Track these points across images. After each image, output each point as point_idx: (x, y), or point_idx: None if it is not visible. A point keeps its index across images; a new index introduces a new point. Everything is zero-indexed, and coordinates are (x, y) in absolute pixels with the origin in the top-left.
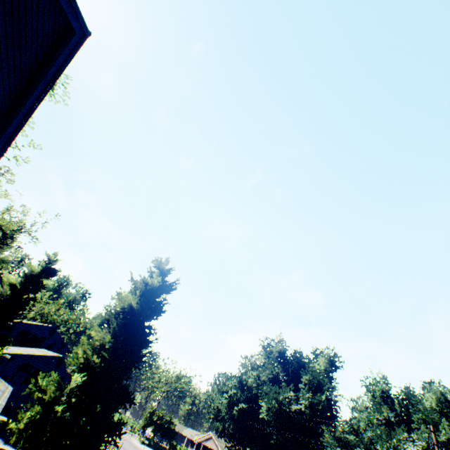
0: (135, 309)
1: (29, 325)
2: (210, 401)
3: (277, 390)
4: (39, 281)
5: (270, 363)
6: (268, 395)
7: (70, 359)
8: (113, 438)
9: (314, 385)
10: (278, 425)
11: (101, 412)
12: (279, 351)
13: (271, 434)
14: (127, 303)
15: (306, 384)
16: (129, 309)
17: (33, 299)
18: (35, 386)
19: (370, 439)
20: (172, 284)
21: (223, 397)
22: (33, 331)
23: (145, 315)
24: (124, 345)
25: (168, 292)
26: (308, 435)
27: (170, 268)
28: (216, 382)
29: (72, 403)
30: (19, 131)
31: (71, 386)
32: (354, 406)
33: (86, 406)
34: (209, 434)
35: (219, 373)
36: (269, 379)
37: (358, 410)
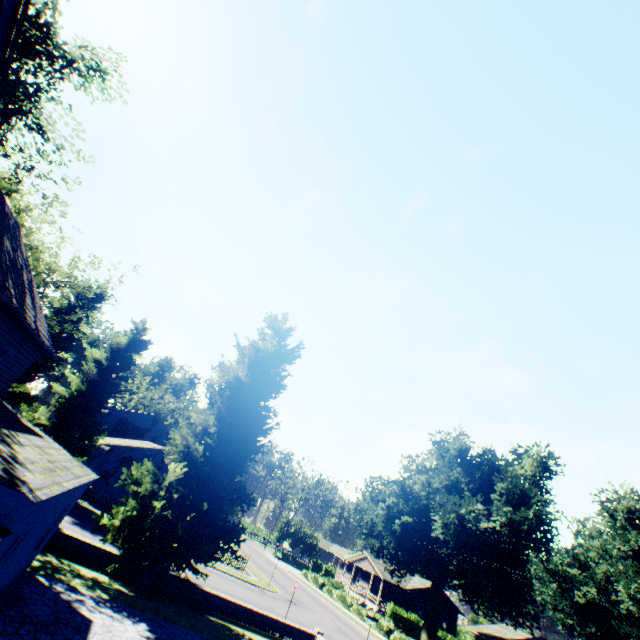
0: (244, 382)
1: (127, 414)
2: (361, 512)
3: (457, 501)
4: (127, 356)
5: (445, 465)
6: (443, 507)
7: (168, 447)
8: (230, 545)
9: (515, 497)
10: (460, 547)
11: (211, 512)
12: (459, 449)
13: (450, 558)
14: (233, 375)
15: (502, 494)
16: (236, 383)
17: (124, 379)
18: (128, 477)
19: (606, 577)
20: (294, 350)
21: (379, 507)
22: (133, 420)
23: (258, 391)
24: (234, 431)
25: (289, 362)
26: (506, 563)
27: (289, 328)
28: (367, 489)
29: (174, 500)
30: (6, 70)
31: (170, 479)
32: (578, 529)
33: (191, 504)
34: (363, 553)
35: (371, 476)
36: (445, 486)
37: (587, 536)
